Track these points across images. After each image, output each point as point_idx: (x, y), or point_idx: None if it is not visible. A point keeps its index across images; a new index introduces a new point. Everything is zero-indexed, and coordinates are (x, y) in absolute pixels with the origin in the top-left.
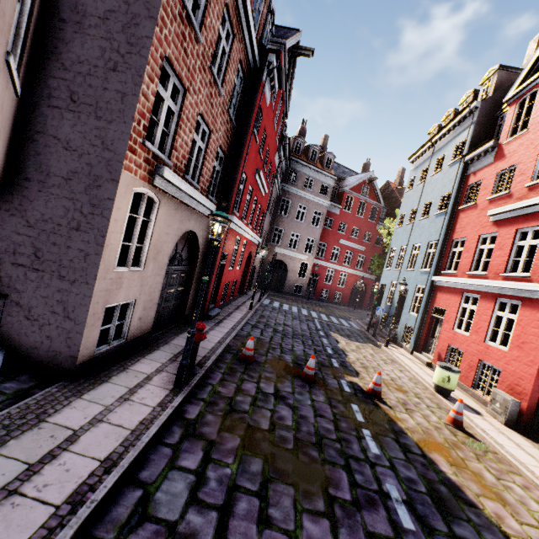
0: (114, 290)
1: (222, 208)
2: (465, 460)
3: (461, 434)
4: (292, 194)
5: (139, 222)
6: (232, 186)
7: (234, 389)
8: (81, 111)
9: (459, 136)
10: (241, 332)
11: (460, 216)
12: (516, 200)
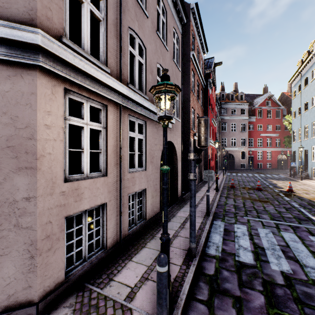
0: None
1: (217, 139)
2: None
3: None
4: (226, 119)
5: None
6: None
7: (233, 192)
8: None
9: (312, 67)
10: (225, 182)
11: None
12: None
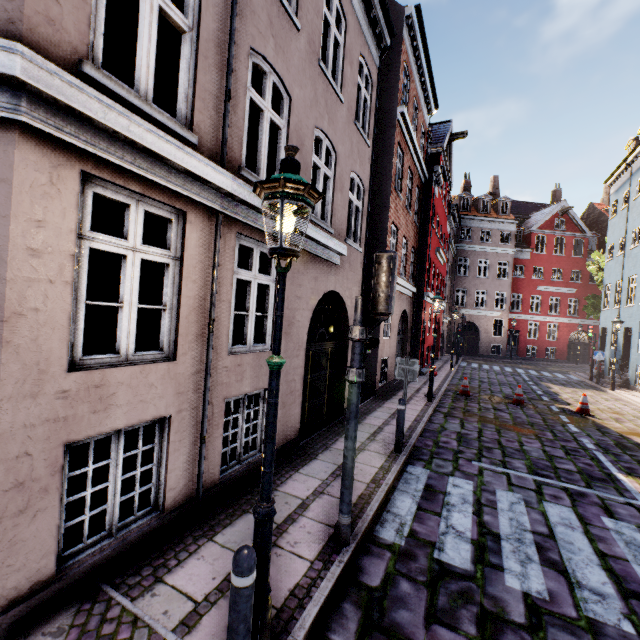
0: (382, 350)
1: (438, 294)
2: None
3: None
4: (468, 251)
5: None
6: (423, 270)
7: (463, 405)
8: None
9: None
10: (451, 382)
11: None
12: None
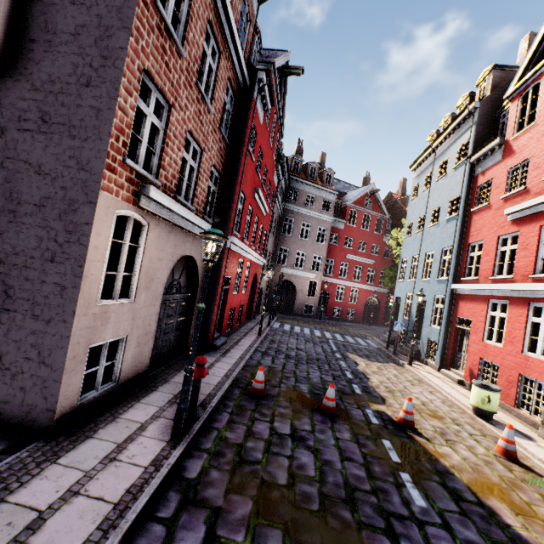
0: (98, 327)
1: (215, 224)
2: (531, 505)
3: (517, 468)
4: (294, 212)
5: (125, 248)
6: (230, 206)
7: (244, 433)
8: (53, 132)
9: (461, 139)
10: (250, 361)
11: (473, 219)
12: (535, 196)
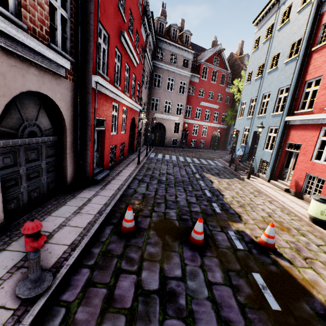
0: None
1: None
2: None
3: None
4: (162, 69)
5: None
6: (89, 40)
7: (101, 303)
8: None
9: None
10: (127, 190)
11: (313, 57)
12: None
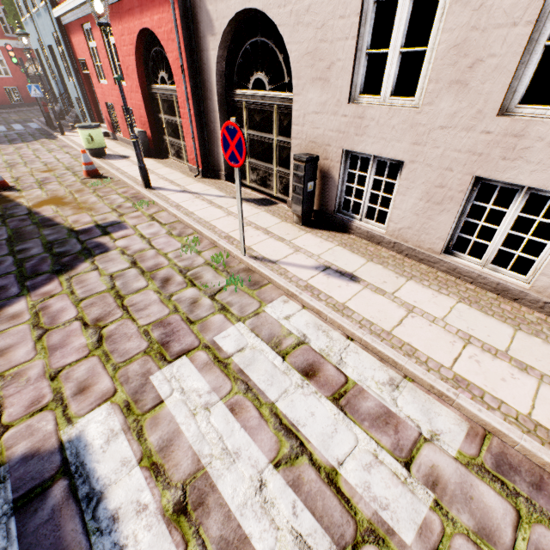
0: None
1: None
2: (79, 198)
3: (95, 180)
4: None
5: None
6: None
7: None
8: None
9: None
10: None
11: None
12: None
